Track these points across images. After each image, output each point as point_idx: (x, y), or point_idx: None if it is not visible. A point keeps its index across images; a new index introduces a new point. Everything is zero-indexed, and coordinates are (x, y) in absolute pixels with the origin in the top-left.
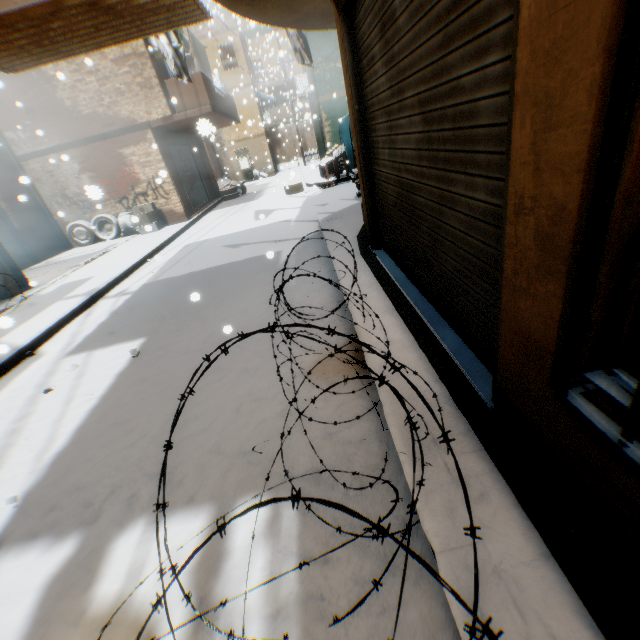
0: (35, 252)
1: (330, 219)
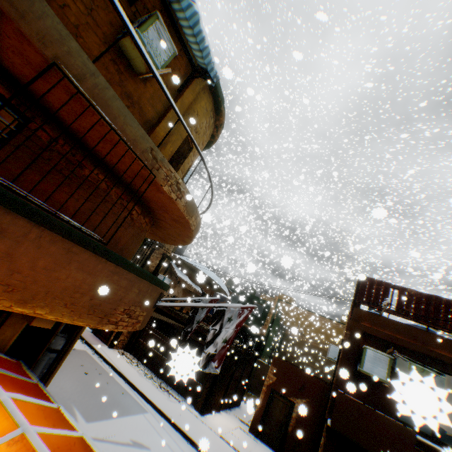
0: (284, 447)
1: None
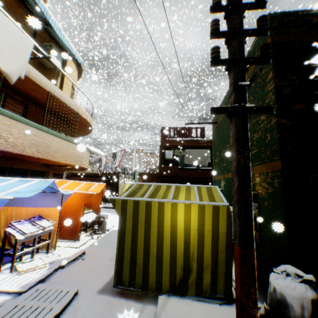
0: None
1: None
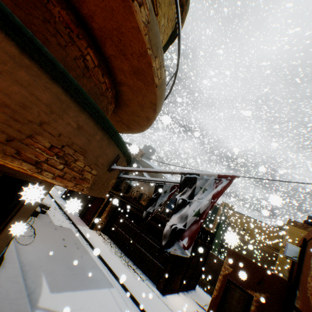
0: None
1: (23, 311)
